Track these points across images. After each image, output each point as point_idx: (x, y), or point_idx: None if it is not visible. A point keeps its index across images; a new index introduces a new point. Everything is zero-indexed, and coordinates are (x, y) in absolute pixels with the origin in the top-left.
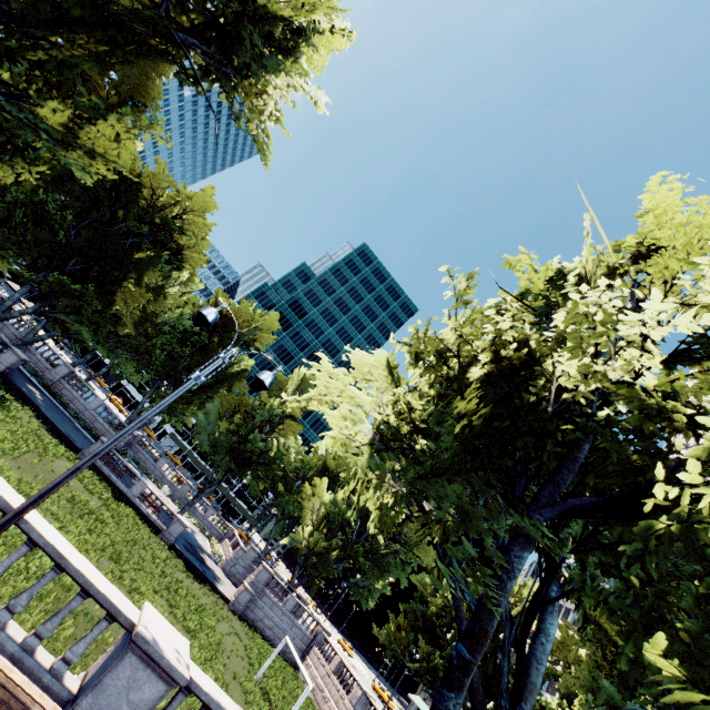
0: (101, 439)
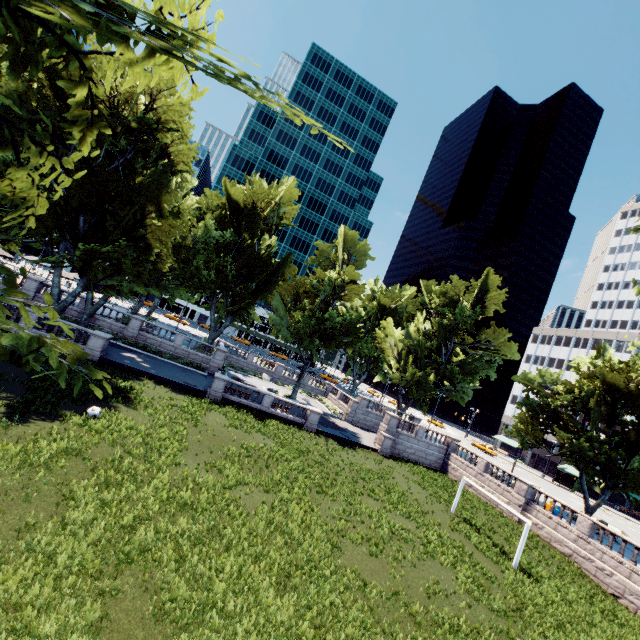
0: (216, 377)
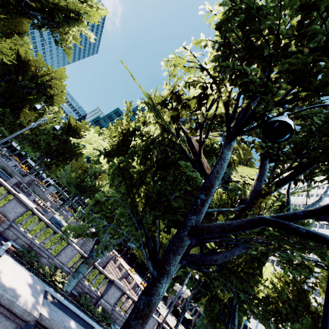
0: (15, 176)
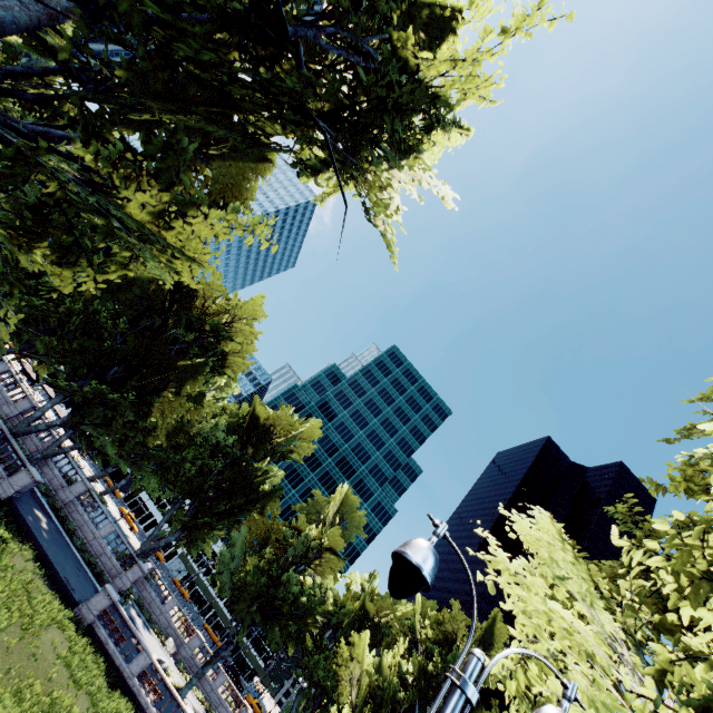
0: (105, 588)
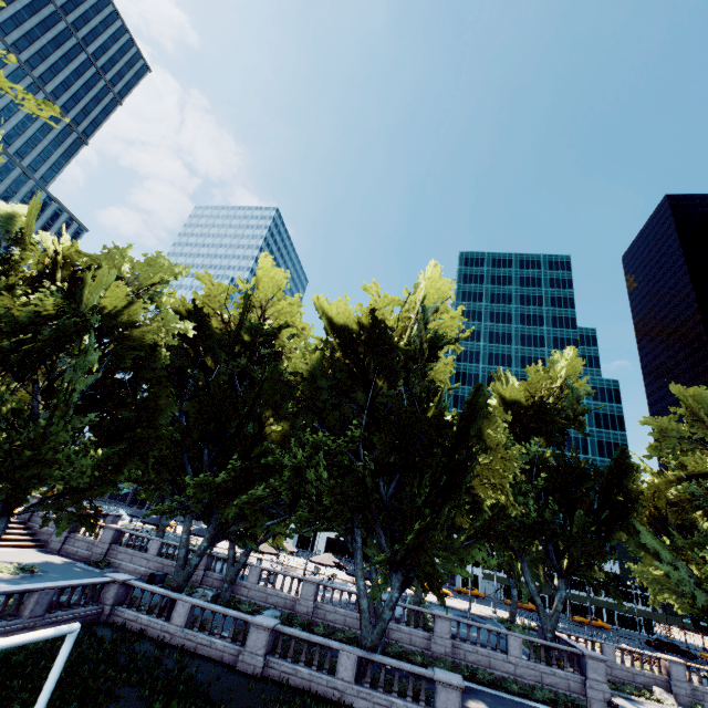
0: None
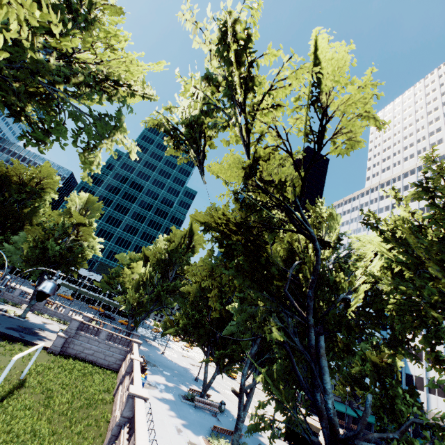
0: None
